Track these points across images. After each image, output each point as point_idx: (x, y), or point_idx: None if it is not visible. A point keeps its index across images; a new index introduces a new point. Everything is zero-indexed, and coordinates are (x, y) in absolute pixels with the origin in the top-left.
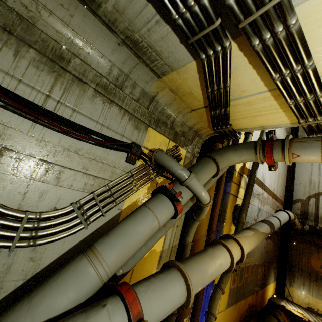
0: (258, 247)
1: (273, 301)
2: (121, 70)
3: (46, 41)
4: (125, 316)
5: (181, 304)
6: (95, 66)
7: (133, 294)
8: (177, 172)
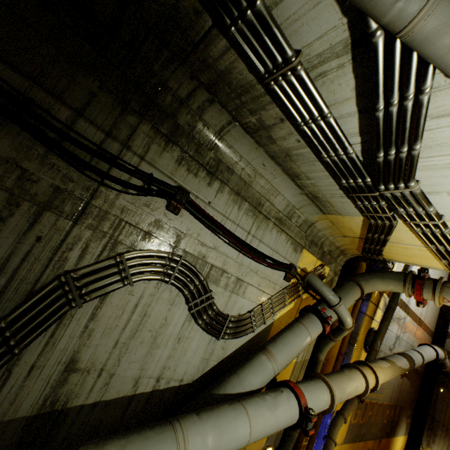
0: (389, 384)
1: None
2: (294, 206)
3: (254, 194)
4: (296, 402)
5: (325, 409)
6: (277, 205)
7: (299, 389)
8: (328, 297)
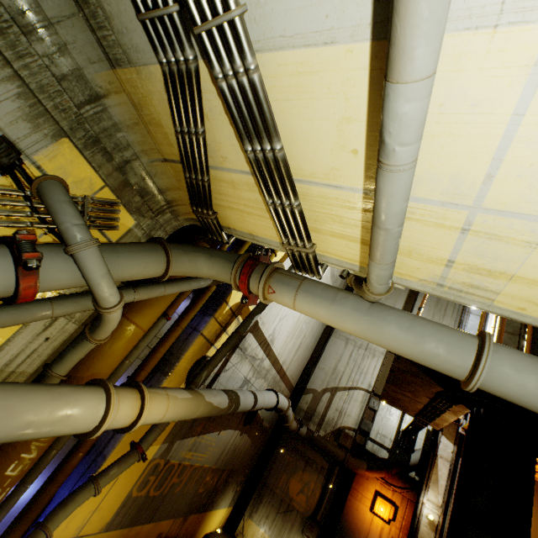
0: (220, 440)
1: None
2: (39, 4)
3: None
4: None
5: None
6: None
7: None
8: (65, 226)
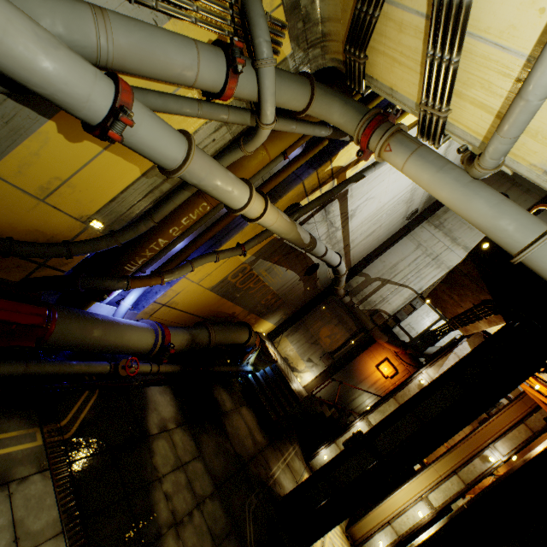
0: (285, 276)
1: (260, 335)
2: None
3: None
4: (112, 94)
5: (171, 169)
6: None
7: (129, 89)
8: (259, 41)
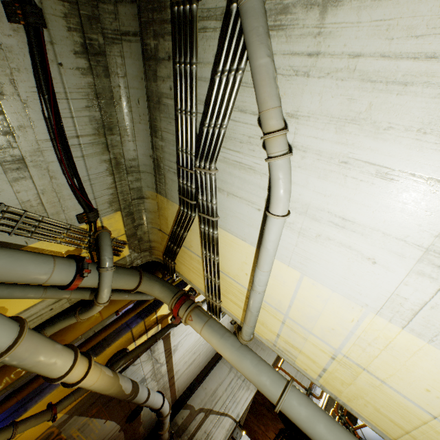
0: (103, 430)
1: None
2: (139, 166)
3: (112, 116)
4: None
5: None
6: (126, 149)
7: None
8: (104, 257)
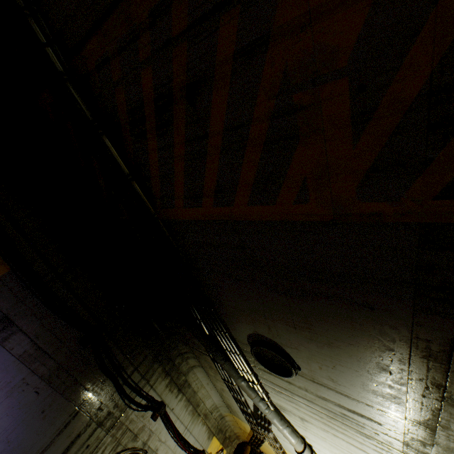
0: None
1: None
2: (216, 405)
3: (197, 399)
4: None
5: None
6: (207, 404)
7: None
8: None
